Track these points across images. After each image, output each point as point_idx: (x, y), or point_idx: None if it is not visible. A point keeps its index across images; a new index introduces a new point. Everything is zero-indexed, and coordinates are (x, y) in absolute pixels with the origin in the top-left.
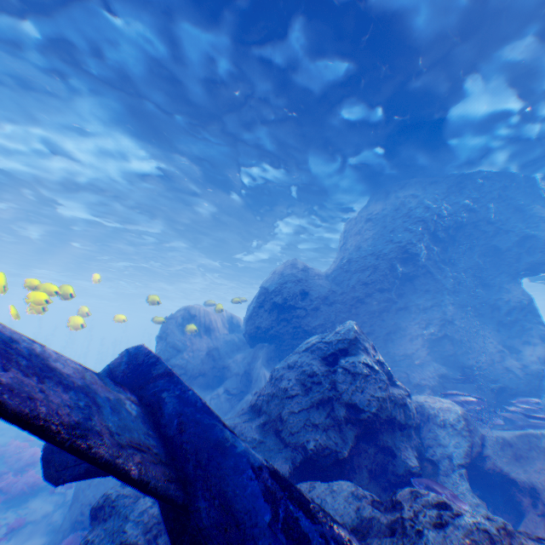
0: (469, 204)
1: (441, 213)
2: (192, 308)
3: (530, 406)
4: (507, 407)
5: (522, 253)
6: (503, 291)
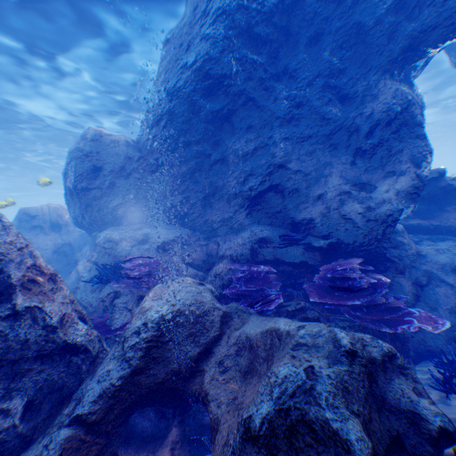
0: None
1: None
2: (31, 210)
3: (338, 275)
4: (314, 277)
5: (400, 19)
6: (366, 100)
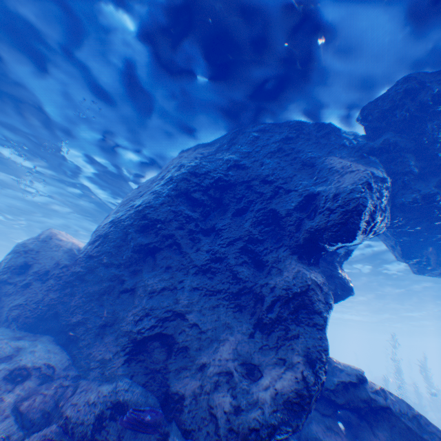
0: (240, 161)
1: (200, 171)
2: None
3: None
4: None
5: (303, 216)
6: (273, 272)
